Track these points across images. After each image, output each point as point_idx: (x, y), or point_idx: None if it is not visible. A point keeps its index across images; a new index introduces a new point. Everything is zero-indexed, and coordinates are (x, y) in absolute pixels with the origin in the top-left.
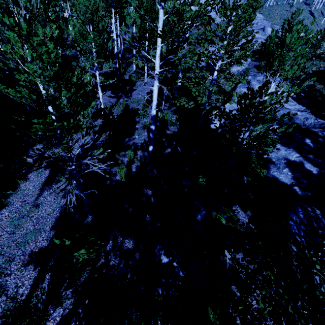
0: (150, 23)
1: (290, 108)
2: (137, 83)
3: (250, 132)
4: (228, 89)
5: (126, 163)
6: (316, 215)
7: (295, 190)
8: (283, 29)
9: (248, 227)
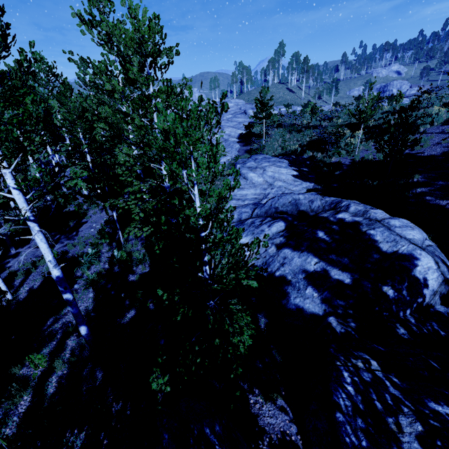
0: (84, 135)
1: (297, 189)
2: (90, 212)
3: (220, 259)
4: (221, 185)
5: (36, 379)
6: (374, 375)
7: (331, 326)
8: (257, 108)
9: (283, 439)
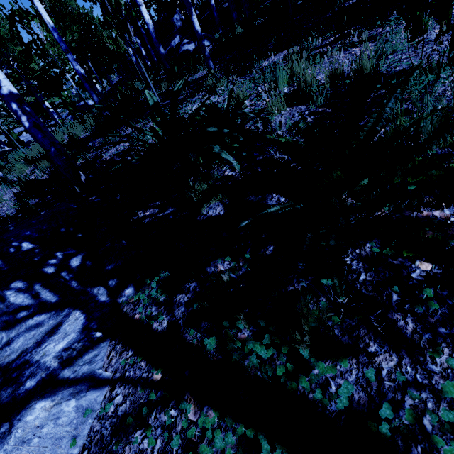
0: None
1: None
2: None
3: None
4: None
5: None
6: None
7: None
8: None
9: None
